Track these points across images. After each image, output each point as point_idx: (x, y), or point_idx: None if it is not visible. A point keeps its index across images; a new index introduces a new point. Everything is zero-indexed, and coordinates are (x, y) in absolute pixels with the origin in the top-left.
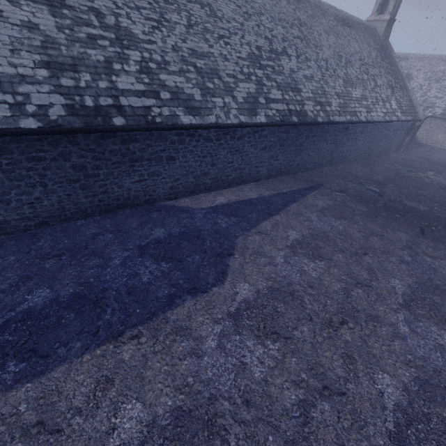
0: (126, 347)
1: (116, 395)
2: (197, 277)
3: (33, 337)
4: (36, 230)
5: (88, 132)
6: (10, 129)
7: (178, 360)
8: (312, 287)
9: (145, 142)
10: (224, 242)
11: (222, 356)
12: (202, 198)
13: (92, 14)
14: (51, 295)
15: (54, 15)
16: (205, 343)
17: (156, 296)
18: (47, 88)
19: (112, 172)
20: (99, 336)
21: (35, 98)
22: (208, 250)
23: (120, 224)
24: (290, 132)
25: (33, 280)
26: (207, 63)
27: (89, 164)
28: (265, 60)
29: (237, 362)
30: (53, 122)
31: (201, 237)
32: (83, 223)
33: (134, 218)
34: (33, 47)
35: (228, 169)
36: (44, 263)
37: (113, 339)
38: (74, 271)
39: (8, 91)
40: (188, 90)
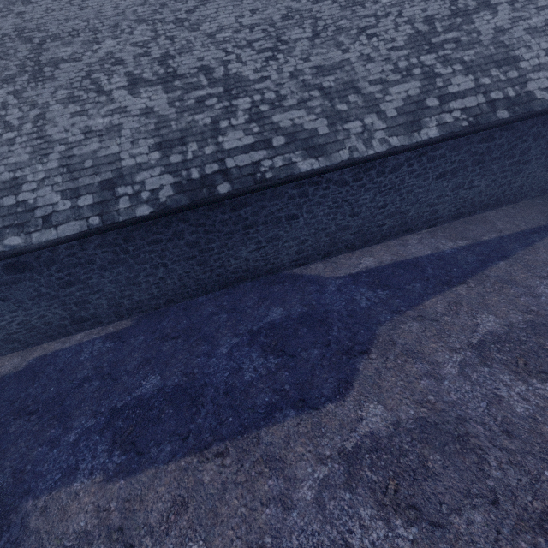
0: (209, 465)
1: (186, 526)
2: (309, 384)
3: (137, 429)
4: (165, 308)
5: (194, 208)
6: (129, 220)
7: (259, 504)
8: (511, 434)
9: (258, 204)
10: (358, 332)
11: (318, 519)
12: (341, 261)
13: (201, 75)
14: (160, 384)
15: (167, 91)
16: (298, 489)
17: (254, 403)
18: (158, 171)
19: (226, 244)
20: (187, 443)
21: (148, 184)
22: (332, 343)
23: (237, 301)
24: (494, 138)
25: (150, 364)
26: (338, 77)
27: (202, 239)
28: (440, 34)
29: (339, 538)
30: (162, 205)
31: (326, 322)
32: (203, 300)
33: (252, 293)
34: (149, 132)
35: (379, 217)
36: (162, 345)
37: (199, 450)
38: (184, 358)
39: (128, 183)
40: (309, 124)
